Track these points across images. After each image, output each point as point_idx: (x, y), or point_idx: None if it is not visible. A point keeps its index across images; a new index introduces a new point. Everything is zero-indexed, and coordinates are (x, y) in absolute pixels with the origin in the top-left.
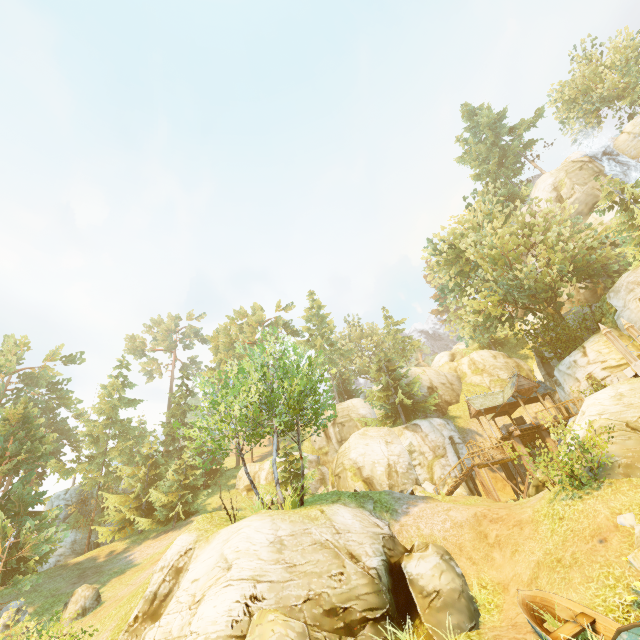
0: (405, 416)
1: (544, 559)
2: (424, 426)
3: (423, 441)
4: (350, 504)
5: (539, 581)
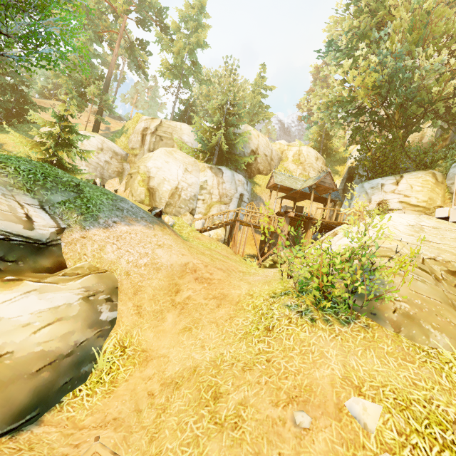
0: (218, 161)
1: (205, 371)
2: (226, 175)
3: (217, 185)
4: (1, 176)
5: (175, 396)
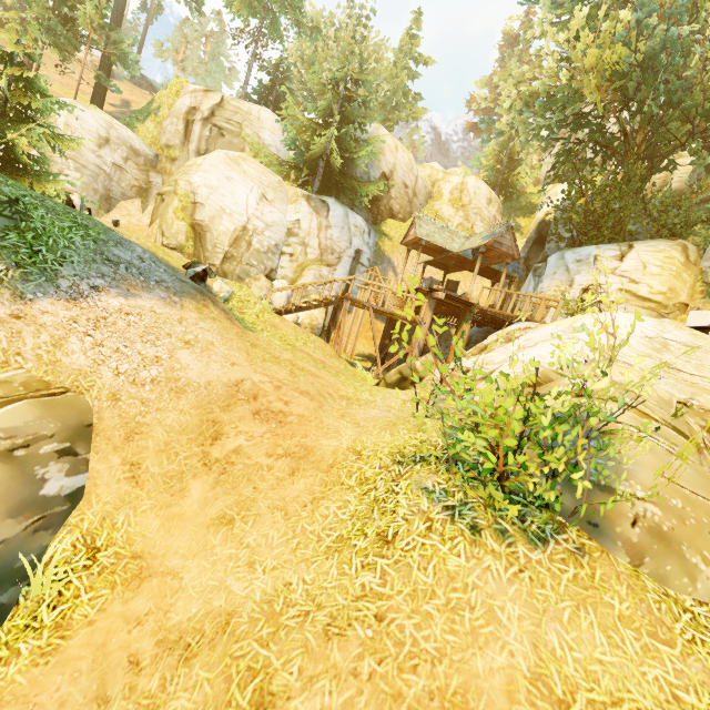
0: (323, 187)
1: (247, 629)
2: (334, 213)
3: (318, 231)
4: None
5: (179, 681)
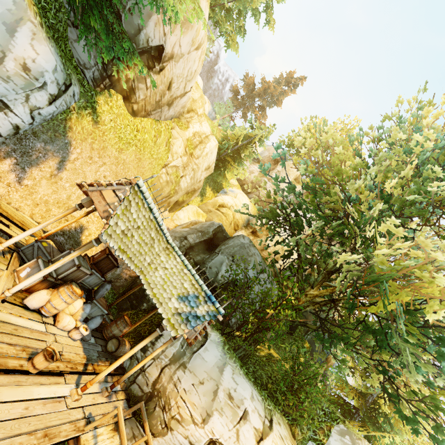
0: None
1: None
2: None
3: None
4: None
5: None
